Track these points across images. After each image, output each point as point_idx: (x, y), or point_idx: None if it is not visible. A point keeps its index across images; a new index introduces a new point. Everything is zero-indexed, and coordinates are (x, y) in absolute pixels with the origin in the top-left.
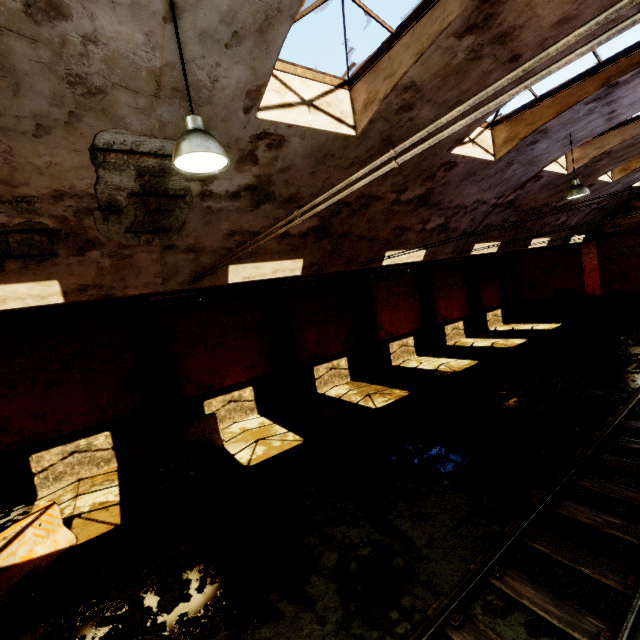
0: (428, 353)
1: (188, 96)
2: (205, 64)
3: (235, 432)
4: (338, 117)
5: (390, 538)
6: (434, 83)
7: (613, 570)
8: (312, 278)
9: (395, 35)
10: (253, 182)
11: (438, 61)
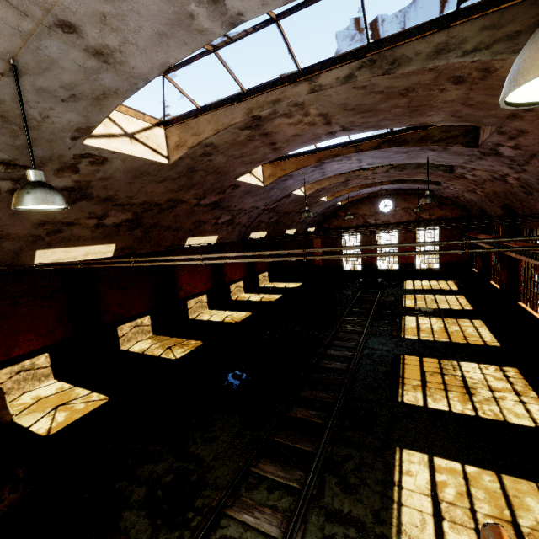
0: (218, 307)
1: (30, 152)
2: (38, 106)
3: (27, 403)
4: (155, 148)
5: (188, 462)
6: (226, 146)
7: (310, 441)
8: None
9: (201, 110)
10: (72, 185)
11: (229, 137)
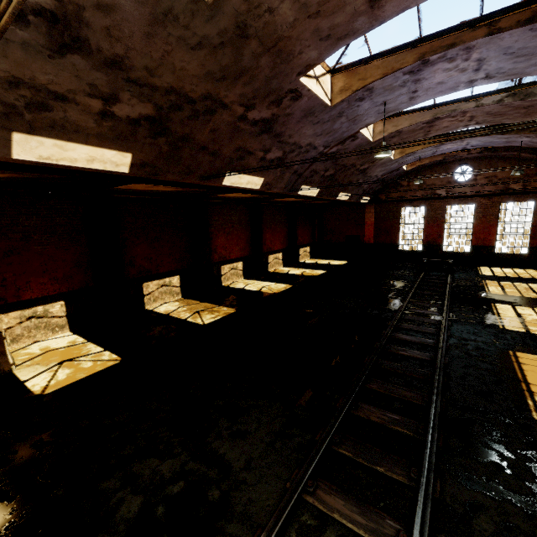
0: (253, 277)
1: None
2: None
3: (33, 353)
4: None
5: (207, 465)
6: None
7: (400, 465)
8: (148, 190)
9: None
10: (50, 5)
11: None
